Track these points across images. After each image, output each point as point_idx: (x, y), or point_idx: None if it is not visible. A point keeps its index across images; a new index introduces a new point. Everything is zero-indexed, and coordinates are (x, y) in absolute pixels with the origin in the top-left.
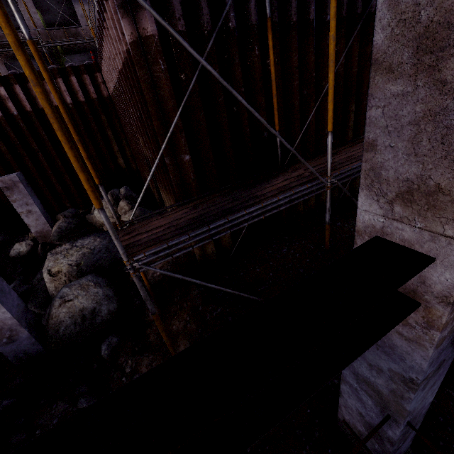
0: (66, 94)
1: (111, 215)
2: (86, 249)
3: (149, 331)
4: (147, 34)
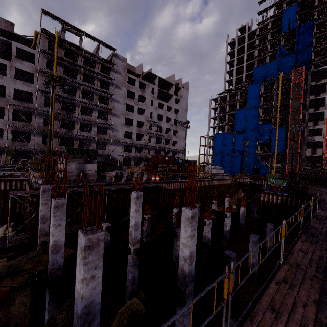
0: (8, 186)
1: (3, 233)
2: None
3: None
4: (34, 200)
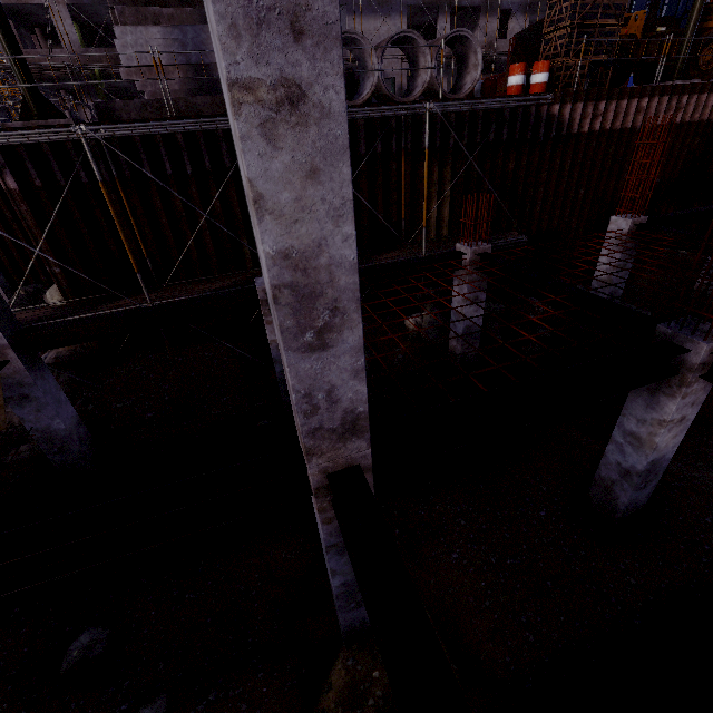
0: None
1: (60, 298)
2: None
3: None
4: (12, 188)
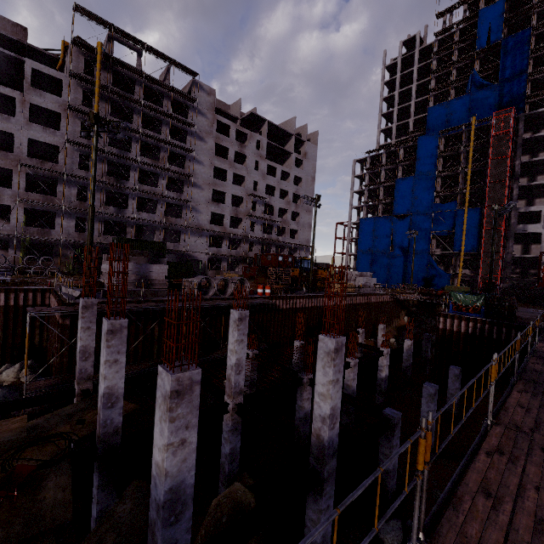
0: (21, 300)
1: (14, 376)
2: None
3: None
4: (66, 324)
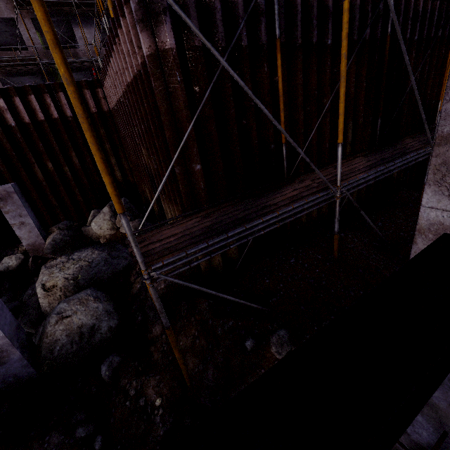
0: (66, 108)
1: (109, 227)
2: (83, 262)
3: (152, 349)
4: (165, 47)
